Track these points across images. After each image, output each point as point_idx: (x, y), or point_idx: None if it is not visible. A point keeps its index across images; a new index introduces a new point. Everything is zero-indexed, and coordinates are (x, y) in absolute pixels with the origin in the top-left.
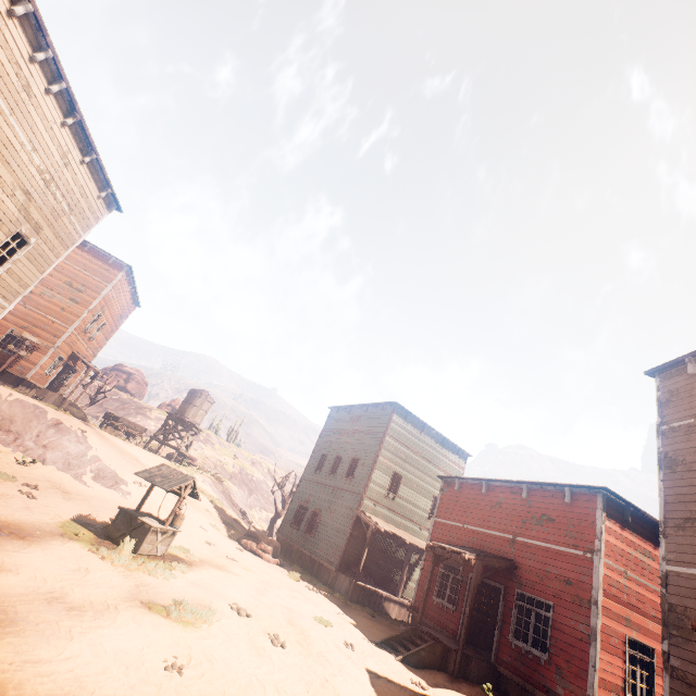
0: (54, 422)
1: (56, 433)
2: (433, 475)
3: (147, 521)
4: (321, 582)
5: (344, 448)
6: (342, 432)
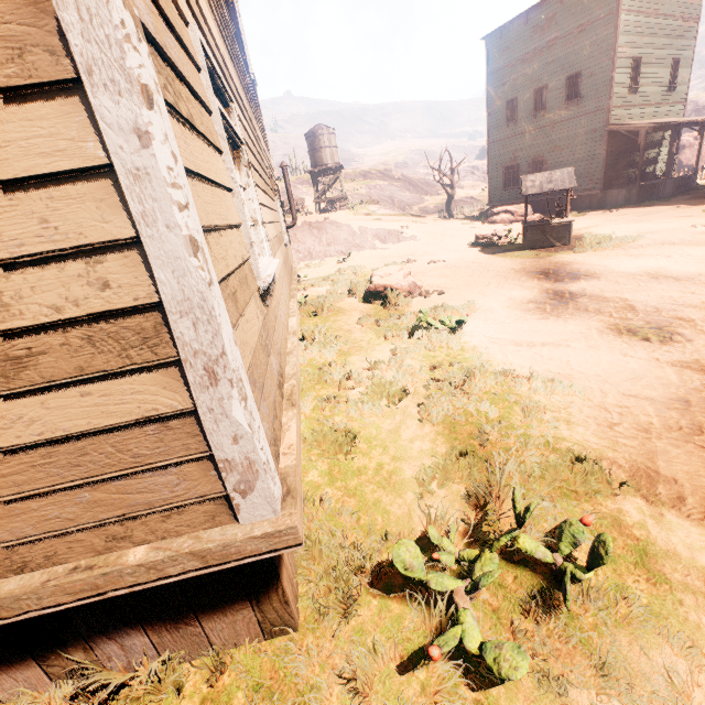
0: (306, 226)
1: (319, 232)
2: (670, 33)
3: (562, 221)
4: (581, 210)
5: (543, 75)
6: (526, 58)
